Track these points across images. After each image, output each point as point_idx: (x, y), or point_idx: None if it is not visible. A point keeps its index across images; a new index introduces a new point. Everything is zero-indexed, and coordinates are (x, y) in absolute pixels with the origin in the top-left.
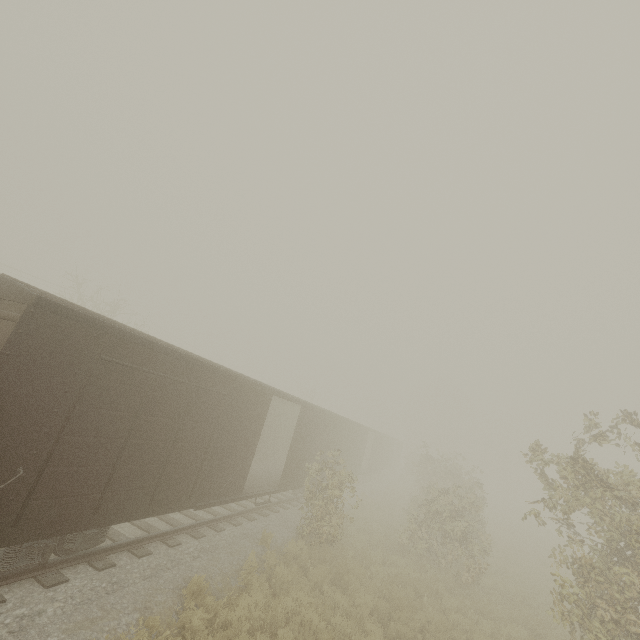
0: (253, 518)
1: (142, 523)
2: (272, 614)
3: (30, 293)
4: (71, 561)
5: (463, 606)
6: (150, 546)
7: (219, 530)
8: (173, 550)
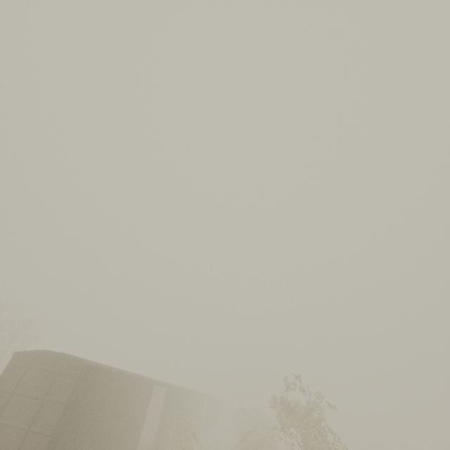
0: None
1: None
2: None
3: (82, 363)
4: None
5: None
6: None
7: None
8: None
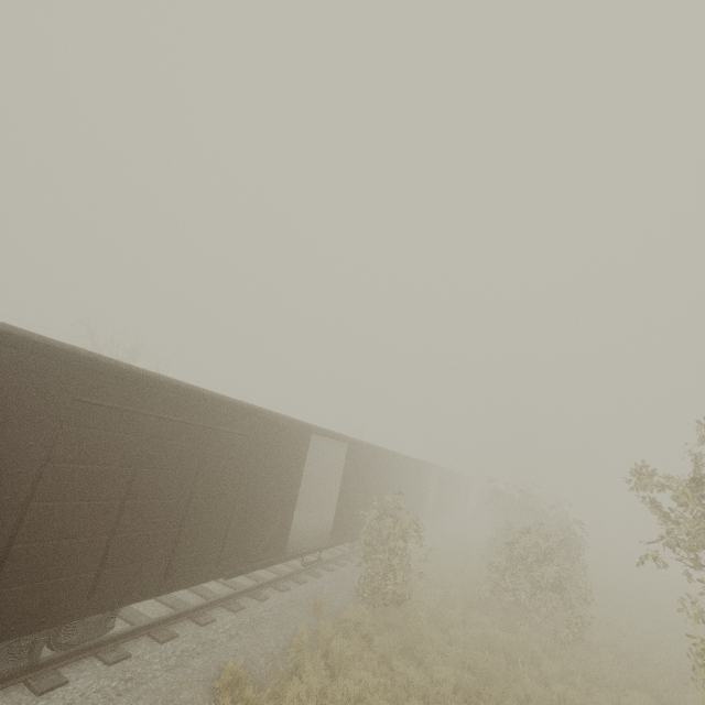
0: (303, 580)
1: (168, 598)
2: (330, 703)
3: None
4: (73, 656)
5: (568, 672)
6: (176, 627)
7: (262, 599)
8: (204, 629)
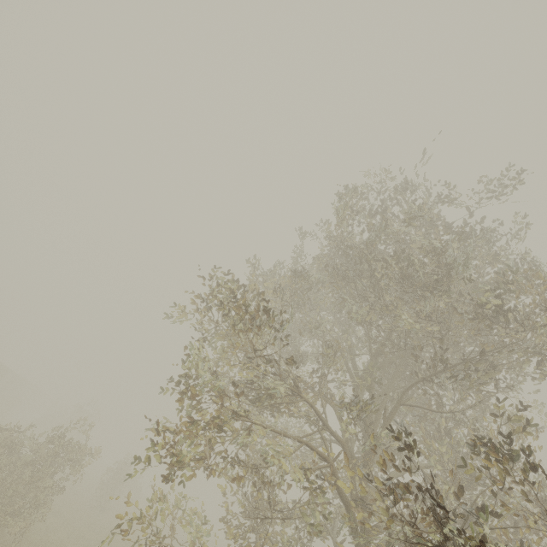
0: None
1: None
2: None
3: None
4: None
5: None
6: None
7: None
8: None
